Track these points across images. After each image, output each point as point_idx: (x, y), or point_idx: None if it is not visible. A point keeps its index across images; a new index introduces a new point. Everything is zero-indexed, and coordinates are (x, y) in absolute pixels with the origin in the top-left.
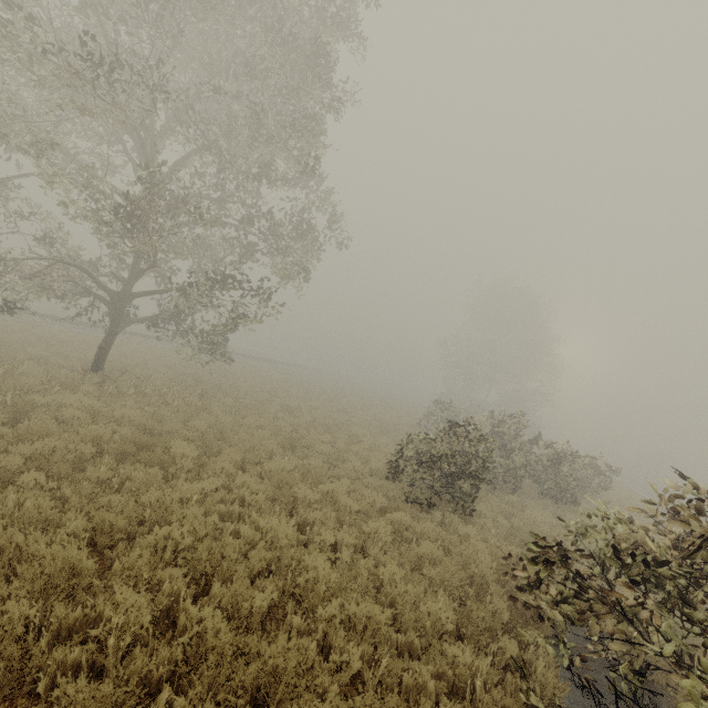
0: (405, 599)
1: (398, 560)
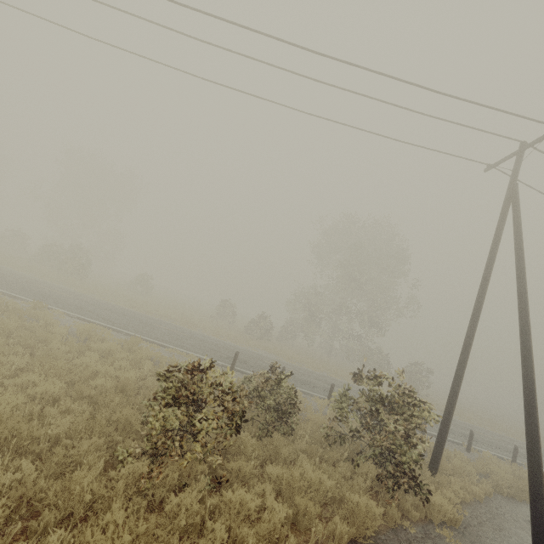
0: None
1: None
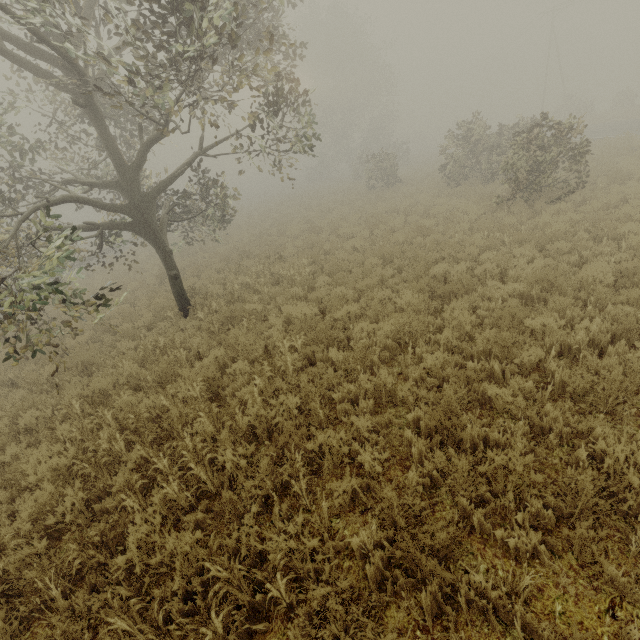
0: None
1: None
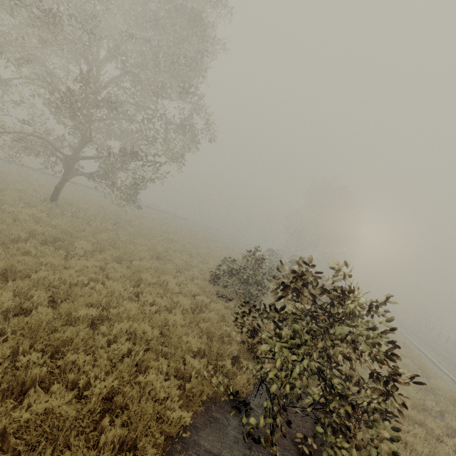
0: (176, 332)
1: (190, 319)
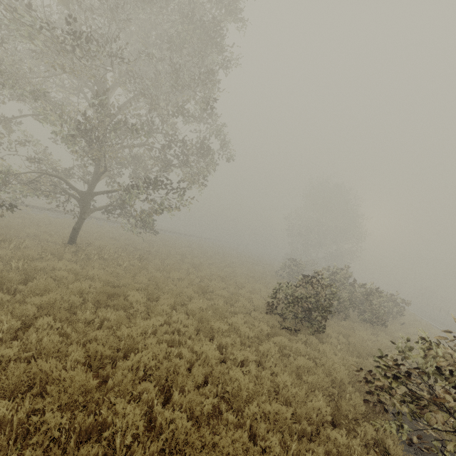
0: (297, 399)
1: (284, 370)
